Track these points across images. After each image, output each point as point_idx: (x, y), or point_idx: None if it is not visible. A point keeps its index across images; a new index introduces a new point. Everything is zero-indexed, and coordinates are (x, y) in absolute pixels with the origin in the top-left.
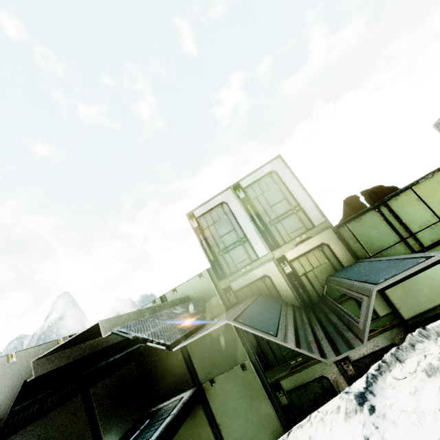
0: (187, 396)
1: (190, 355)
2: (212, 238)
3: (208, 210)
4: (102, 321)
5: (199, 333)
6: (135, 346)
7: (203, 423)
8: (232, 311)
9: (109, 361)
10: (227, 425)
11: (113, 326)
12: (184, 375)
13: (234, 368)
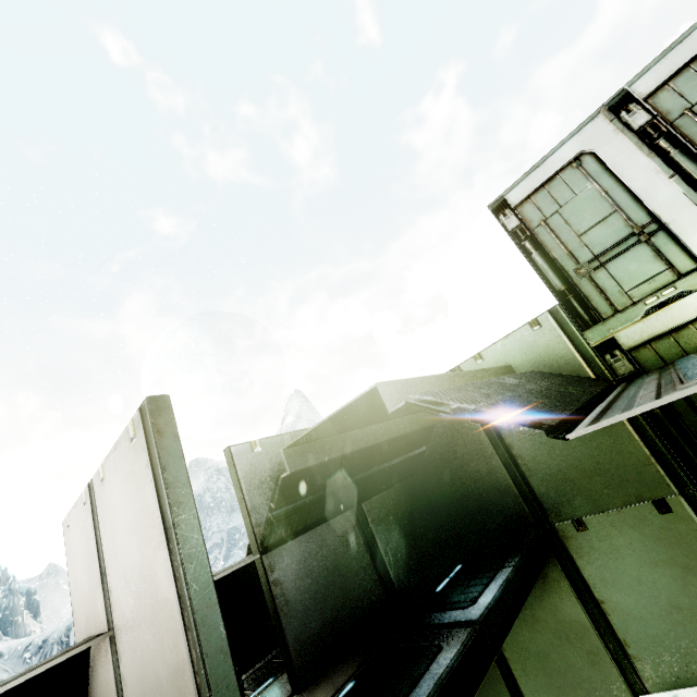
0: (528, 541)
1: (522, 472)
2: (556, 244)
3: (542, 182)
4: (381, 384)
5: (634, 403)
6: (417, 450)
7: (562, 591)
8: (690, 367)
9: (384, 468)
10: (621, 607)
11: (401, 395)
12: (514, 506)
13: (633, 506)
